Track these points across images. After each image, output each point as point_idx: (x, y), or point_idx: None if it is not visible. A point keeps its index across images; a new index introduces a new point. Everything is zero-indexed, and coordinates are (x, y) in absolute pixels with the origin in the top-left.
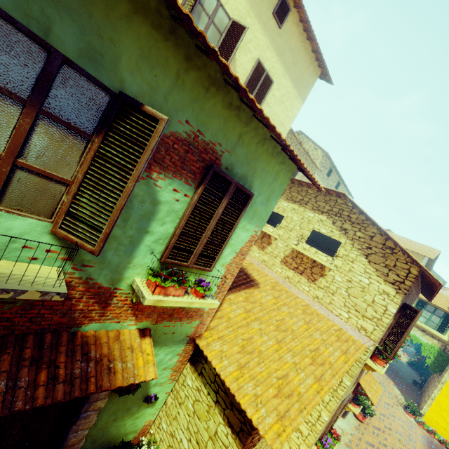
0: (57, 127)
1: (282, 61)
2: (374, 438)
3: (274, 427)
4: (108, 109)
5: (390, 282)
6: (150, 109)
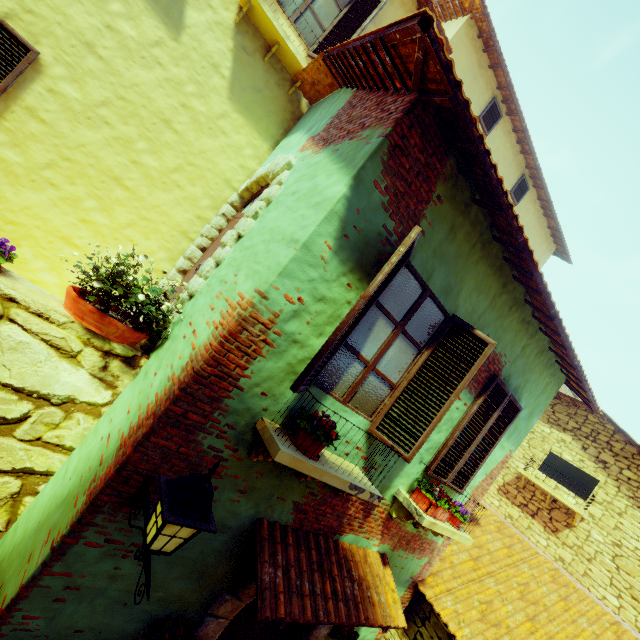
0: (405, 341)
1: None
2: None
3: None
4: (441, 327)
5: None
6: (480, 333)
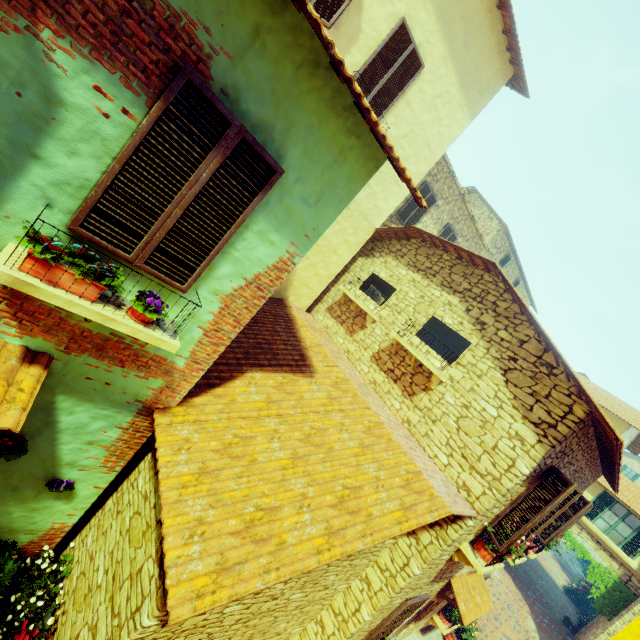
0: None
1: (446, 35)
2: None
3: (198, 580)
4: None
5: (532, 421)
6: None
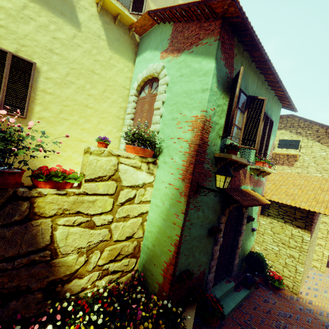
0: (239, 111)
1: None
2: None
3: (326, 210)
4: (247, 101)
5: None
6: (260, 97)
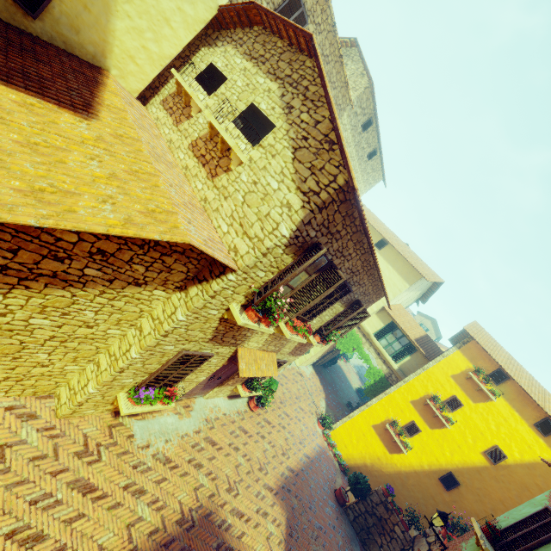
0: None
1: None
2: (254, 428)
3: None
4: None
5: (303, 191)
6: None
